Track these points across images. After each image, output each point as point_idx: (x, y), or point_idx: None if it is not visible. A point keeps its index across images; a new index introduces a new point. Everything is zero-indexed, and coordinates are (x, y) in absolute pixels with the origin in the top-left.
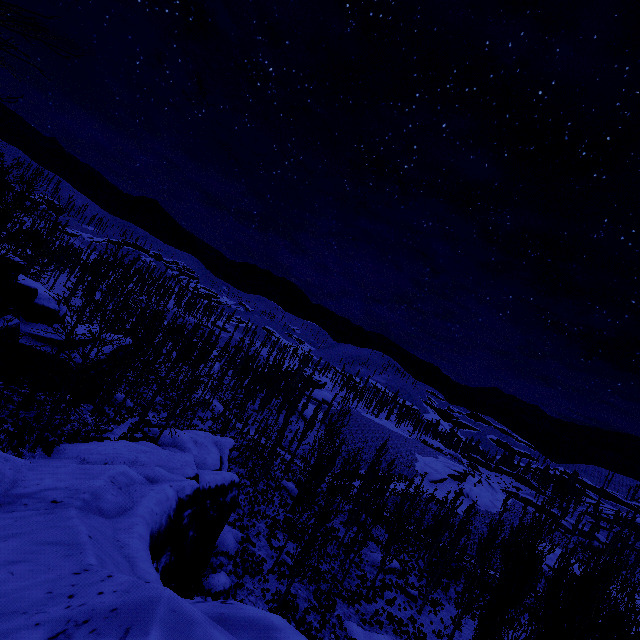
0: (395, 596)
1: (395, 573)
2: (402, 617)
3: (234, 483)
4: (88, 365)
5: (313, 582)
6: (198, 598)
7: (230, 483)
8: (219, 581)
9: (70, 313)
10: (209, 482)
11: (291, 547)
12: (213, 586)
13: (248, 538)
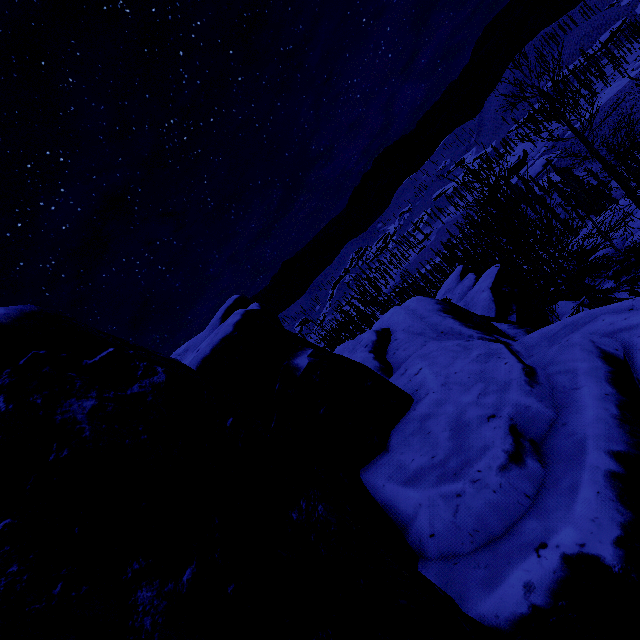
0: None
1: None
2: None
3: None
4: None
5: None
6: None
7: None
8: None
9: None
10: None
11: None
12: None
13: None
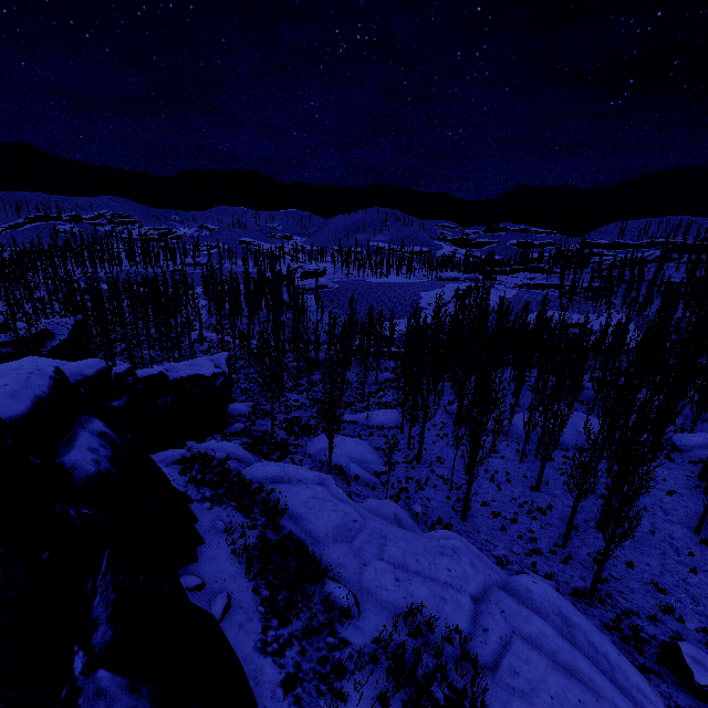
0: (385, 393)
1: (390, 381)
2: (389, 401)
3: (218, 374)
4: (57, 348)
5: (317, 408)
6: (217, 435)
7: (213, 374)
8: (235, 427)
9: (4, 317)
10: (180, 375)
11: (299, 397)
12: (232, 430)
13: (259, 404)
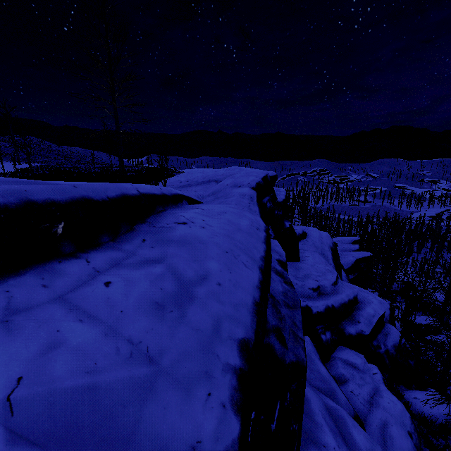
0: None
1: None
2: None
3: None
4: None
5: None
6: None
7: None
8: None
9: None
10: None
11: None
12: None
13: None
